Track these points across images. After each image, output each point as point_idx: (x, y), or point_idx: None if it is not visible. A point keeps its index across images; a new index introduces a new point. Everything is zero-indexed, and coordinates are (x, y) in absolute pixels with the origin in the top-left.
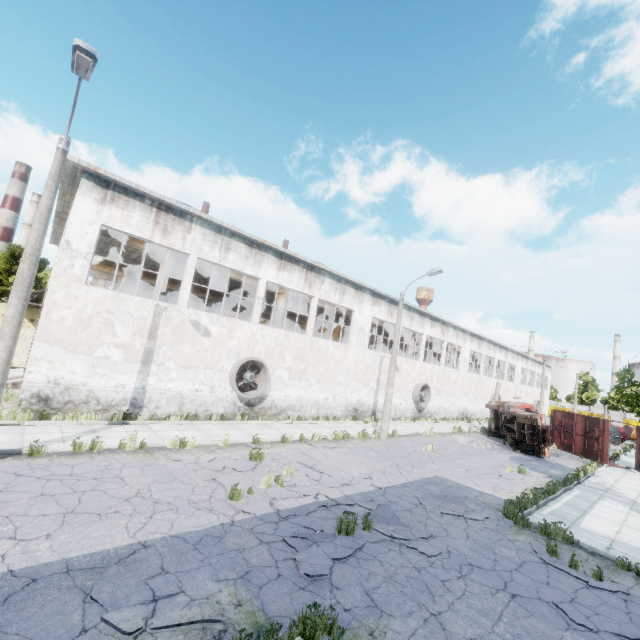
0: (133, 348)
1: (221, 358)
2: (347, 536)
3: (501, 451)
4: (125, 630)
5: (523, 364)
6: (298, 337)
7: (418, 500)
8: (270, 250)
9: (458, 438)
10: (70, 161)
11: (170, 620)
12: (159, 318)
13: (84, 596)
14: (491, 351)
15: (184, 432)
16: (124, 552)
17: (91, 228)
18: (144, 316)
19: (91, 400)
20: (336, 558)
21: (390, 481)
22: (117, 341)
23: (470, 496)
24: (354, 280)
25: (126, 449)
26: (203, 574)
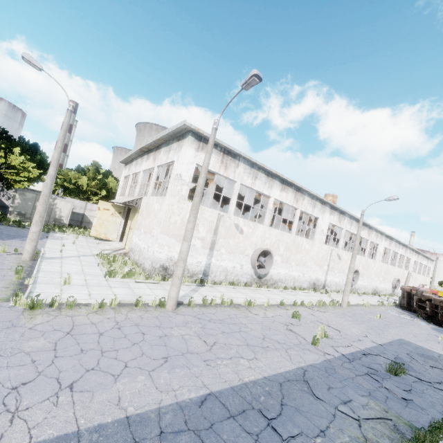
0: (206, 240)
1: (247, 247)
2: (396, 376)
3: (421, 322)
4: (355, 418)
5: (415, 258)
6: (287, 235)
7: (408, 355)
8: (277, 178)
9: (385, 309)
10: (186, 125)
11: (366, 415)
12: (219, 222)
13: (312, 396)
14: (396, 248)
15: (236, 294)
16: (300, 372)
17: (191, 166)
18: (212, 220)
19: (185, 270)
20: (405, 390)
21: (379, 340)
22: (199, 235)
23: (435, 356)
24: (322, 198)
25: (225, 304)
26: (350, 391)
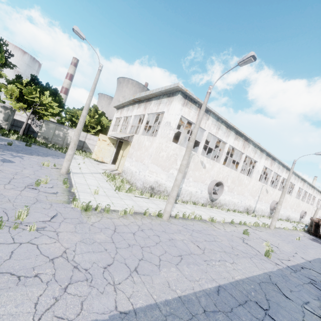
0: None
1: (207, 178)
2: None
3: None
4: (319, 316)
5: (319, 197)
6: (234, 172)
7: None
8: (233, 130)
9: (299, 233)
10: (178, 86)
11: None
12: (191, 158)
13: (282, 295)
14: (307, 188)
15: (199, 211)
16: (267, 277)
17: (177, 117)
18: None
19: (165, 191)
20: None
21: (306, 257)
22: (176, 167)
23: None
24: (262, 147)
25: (196, 219)
26: (305, 294)
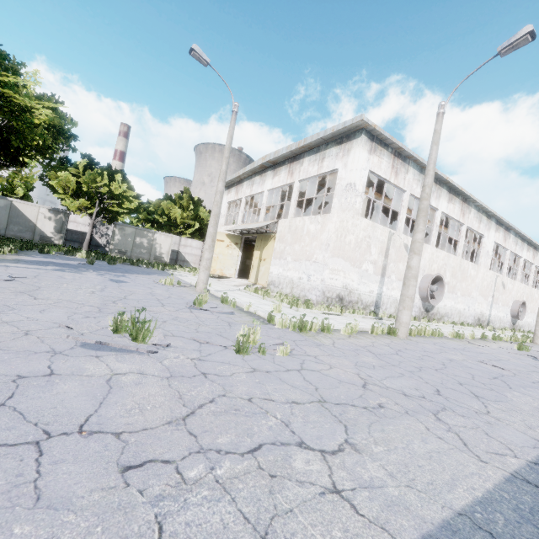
0: (377, 264)
1: None
2: None
3: None
4: None
5: None
6: (454, 258)
7: None
8: (445, 186)
9: None
10: (362, 121)
11: None
12: (390, 242)
13: None
14: None
15: None
16: None
17: (364, 173)
18: (383, 240)
19: (358, 301)
20: None
21: None
22: (371, 259)
23: None
24: (490, 210)
25: (436, 336)
26: None
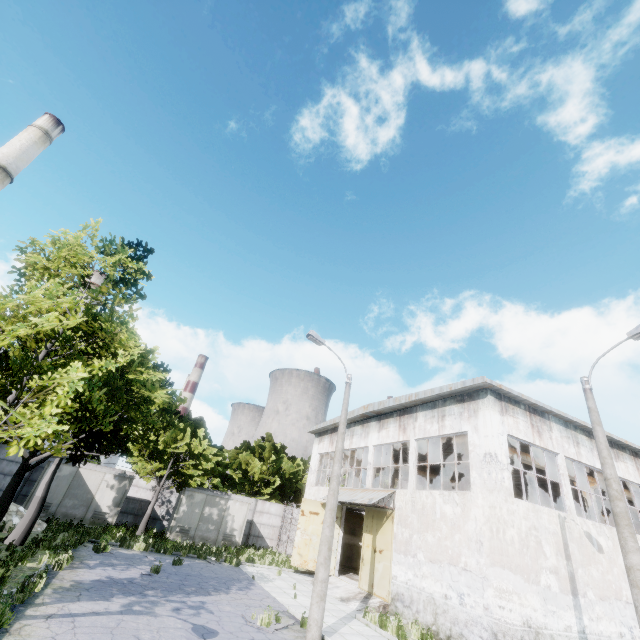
0: (560, 573)
1: (620, 582)
2: None
3: None
4: None
5: None
6: None
7: None
8: None
9: None
10: (484, 383)
11: None
12: (564, 531)
13: None
14: None
15: None
16: None
17: (502, 438)
18: (555, 530)
19: None
20: None
21: None
22: (548, 564)
23: None
24: None
25: None
26: None
